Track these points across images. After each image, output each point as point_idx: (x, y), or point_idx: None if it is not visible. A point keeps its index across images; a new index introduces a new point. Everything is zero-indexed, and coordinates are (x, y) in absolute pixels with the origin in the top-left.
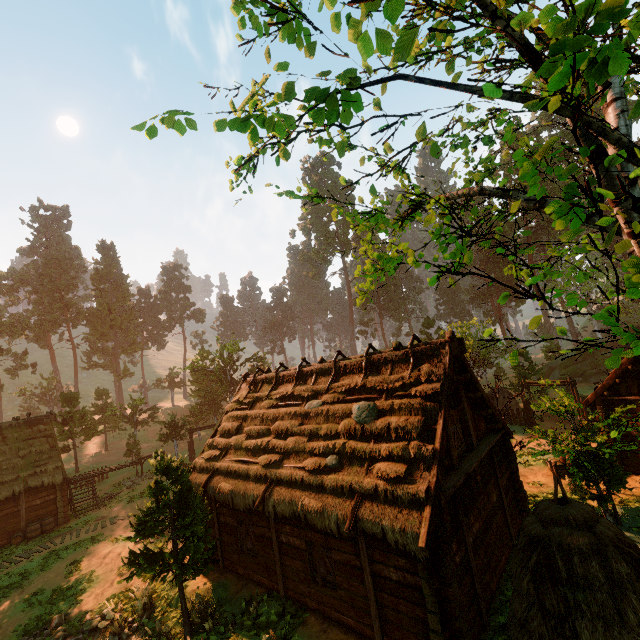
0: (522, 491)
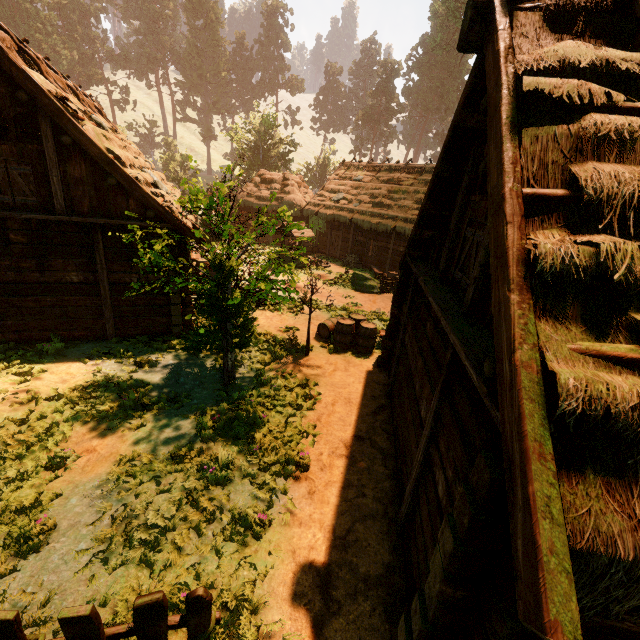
0: (173, 304)
